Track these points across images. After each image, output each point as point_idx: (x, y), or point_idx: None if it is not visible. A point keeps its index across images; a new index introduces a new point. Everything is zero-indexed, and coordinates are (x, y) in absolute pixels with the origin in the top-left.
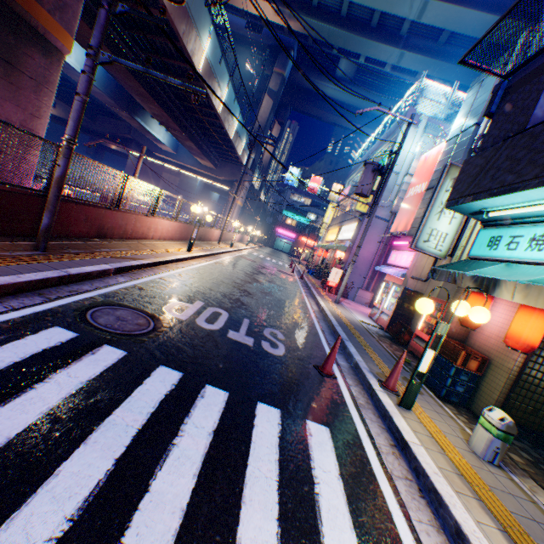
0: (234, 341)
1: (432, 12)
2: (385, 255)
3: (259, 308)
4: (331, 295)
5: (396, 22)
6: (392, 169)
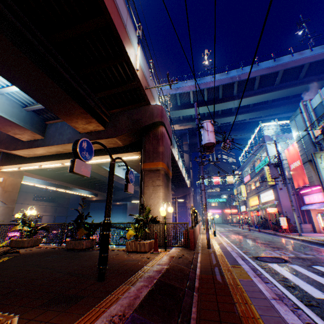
0: (307, 257)
1: (243, 102)
2: (300, 200)
3: (284, 247)
4: (289, 233)
5: (228, 109)
6: (281, 162)
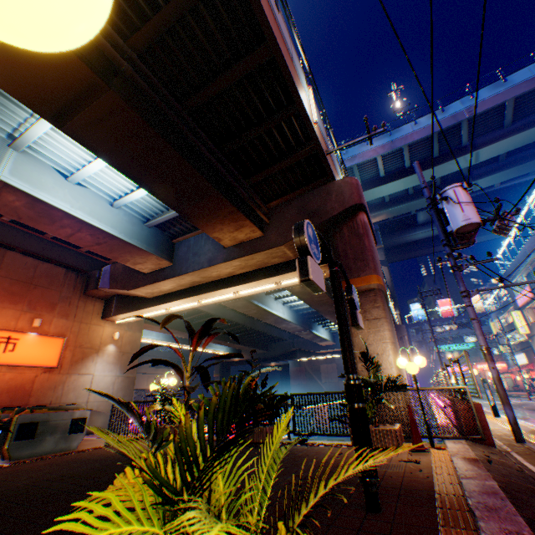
0: None
1: (484, 153)
2: None
3: None
4: None
5: (453, 173)
6: None
